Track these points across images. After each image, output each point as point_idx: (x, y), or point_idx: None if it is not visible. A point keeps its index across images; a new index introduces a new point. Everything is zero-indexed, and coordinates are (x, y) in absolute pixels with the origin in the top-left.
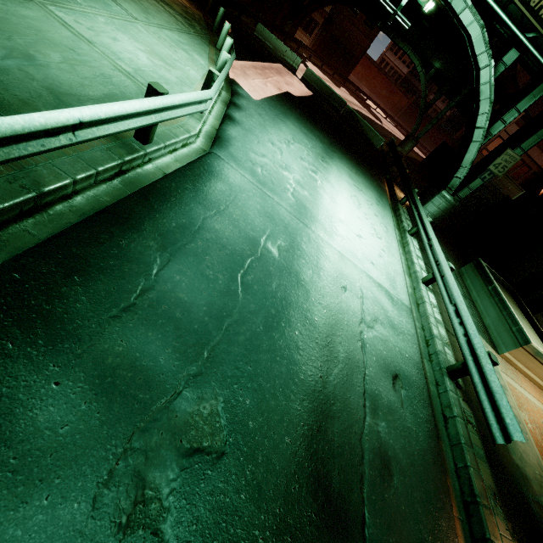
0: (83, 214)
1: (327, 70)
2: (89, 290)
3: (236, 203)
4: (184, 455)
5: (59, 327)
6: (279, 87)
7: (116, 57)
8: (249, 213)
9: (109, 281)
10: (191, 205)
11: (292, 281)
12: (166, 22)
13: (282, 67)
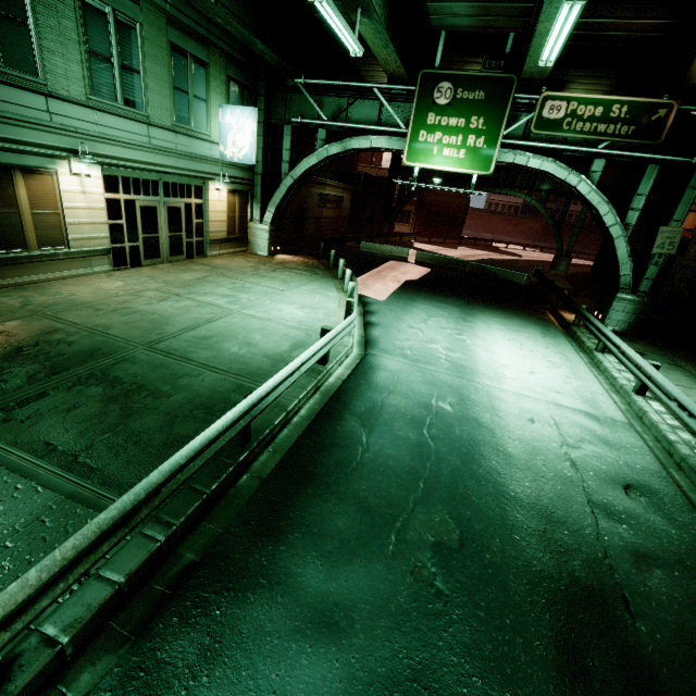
0: (309, 419)
1: (437, 240)
2: (333, 458)
3: (400, 382)
4: (432, 544)
5: (327, 479)
6: (398, 280)
7: (285, 320)
8: (414, 386)
9: (341, 451)
10: (369, 394)
11: (472, 425)
12: (300, 281)
13: (393, 263)
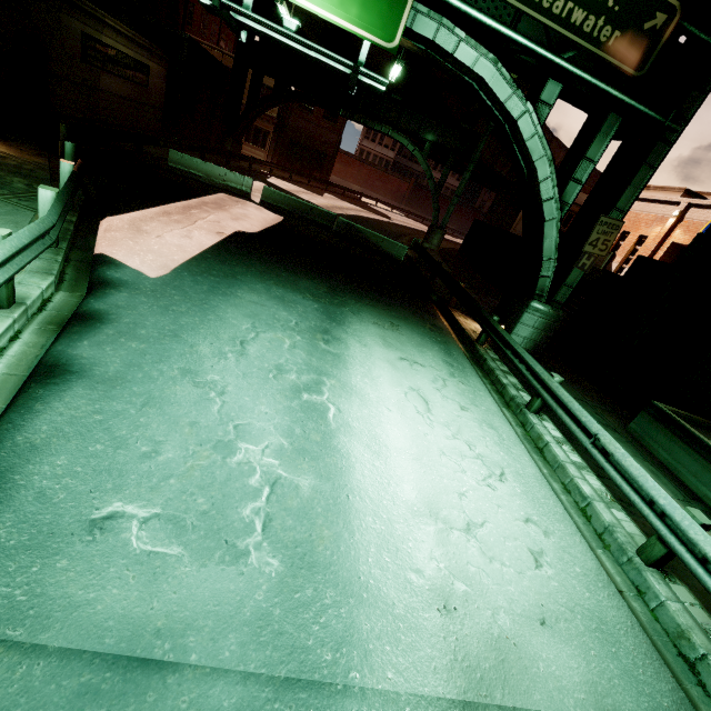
0: None
1: (300, 180)
2: None
3: None
4: None
5: None
6: (219, 230)
7: None
8: None
9: None
10: None
11: None
12: None
13: (225, 197)
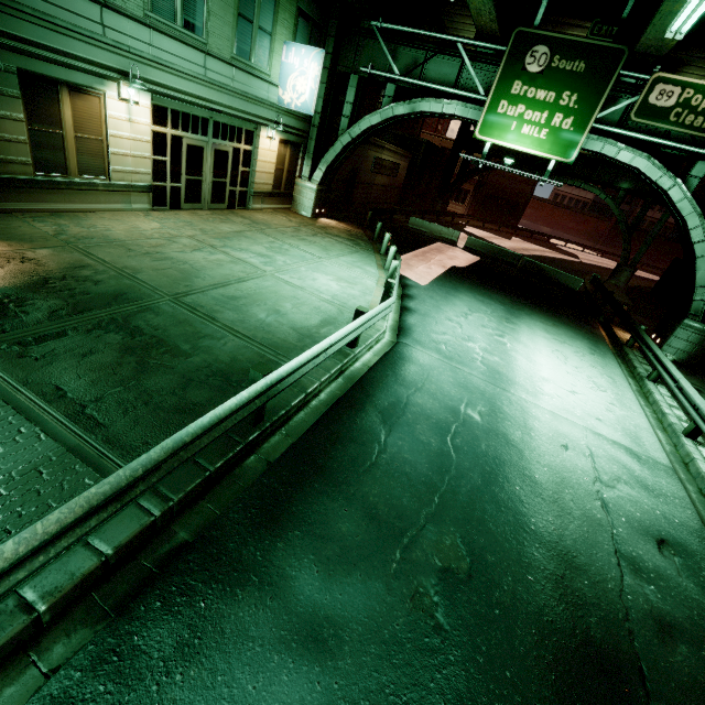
0: (328, 405)
1: (491, 227)
2: (347, 453)
3: (430, 379)
4: (439, 570)
5: (337, 476)
6: (443, 265)
7: (318, 292)
8: (444, 386)
9: (356, 447)
10: (395, 387)
11: (500, 442)
12: (340, 250)
13: (441, 245)
